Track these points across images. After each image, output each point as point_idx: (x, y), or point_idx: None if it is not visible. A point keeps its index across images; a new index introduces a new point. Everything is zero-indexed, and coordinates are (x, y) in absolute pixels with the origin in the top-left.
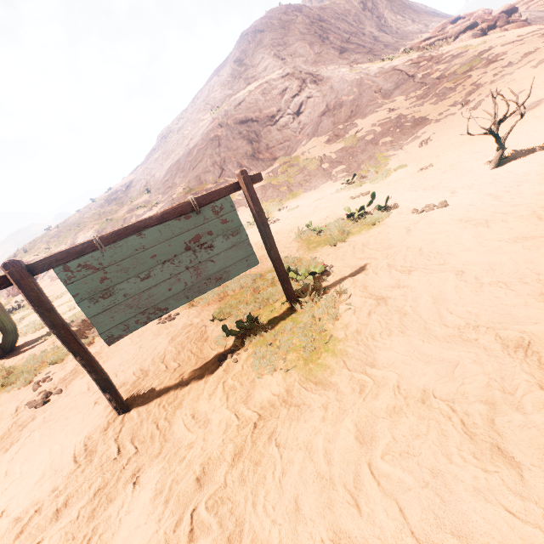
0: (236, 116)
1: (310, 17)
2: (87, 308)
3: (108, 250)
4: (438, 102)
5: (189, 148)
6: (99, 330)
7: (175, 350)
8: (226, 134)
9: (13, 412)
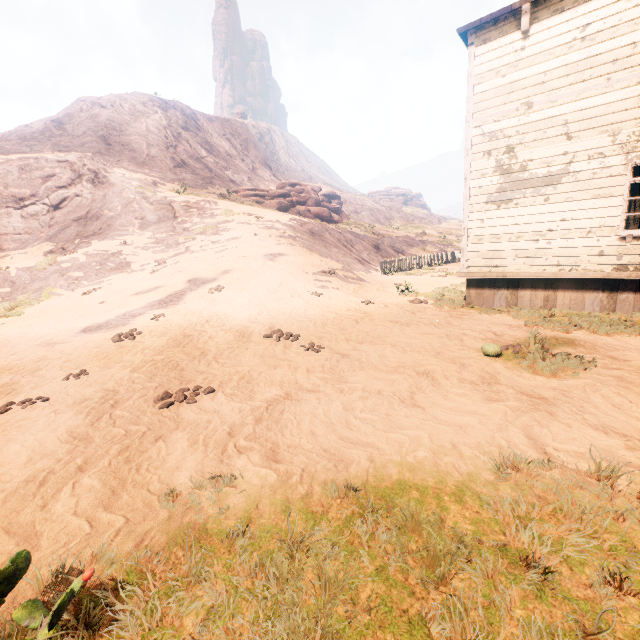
0: None
1: (173, 120)
2: None
3: None
4: (158, 252)
5: None
6: None
7: None
8: None
9: None
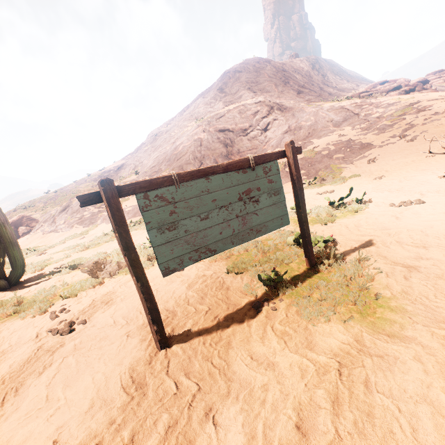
0: (217, 126)
1: (276, 67)
2: (154, 237)
3: (181, 187)
4: (379, 133)
5: (176, 144)
6: (159, 260)
7: (197, 295)
8: (207, 138)
9: (34, 337)
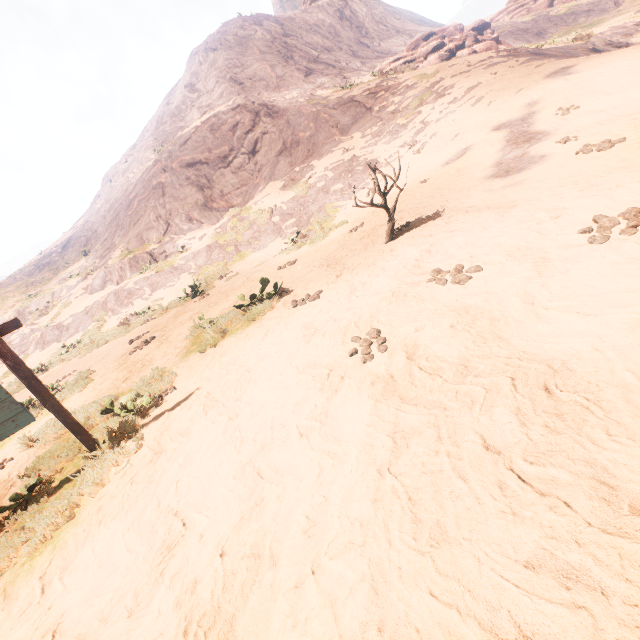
0: (182, 158)
1: (272, 32)
2: None
3: None
4: (390, 141)
5: (129, 198)
6: None
7: None
8: (171, 181)
9: None
